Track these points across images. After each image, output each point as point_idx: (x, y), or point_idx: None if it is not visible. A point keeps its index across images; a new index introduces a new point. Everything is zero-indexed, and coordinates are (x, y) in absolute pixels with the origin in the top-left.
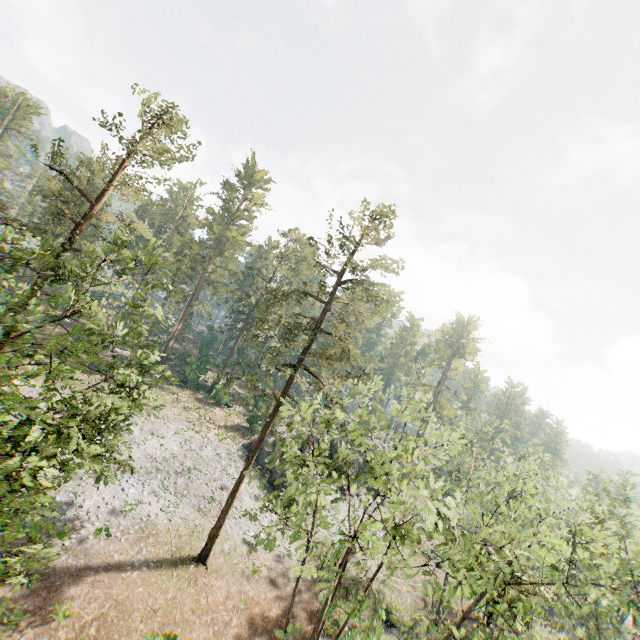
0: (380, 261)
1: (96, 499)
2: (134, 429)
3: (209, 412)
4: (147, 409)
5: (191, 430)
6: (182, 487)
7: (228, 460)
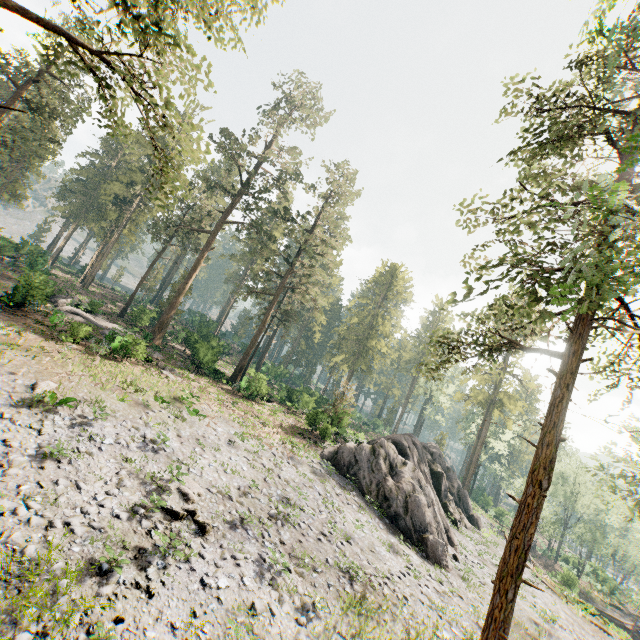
0: None
1: (155, 634)
2: (167, 435)
3: (251, 408)
4: (171, 401)
5: (248, 435)
6: (296, 550)
7: (321, 483)
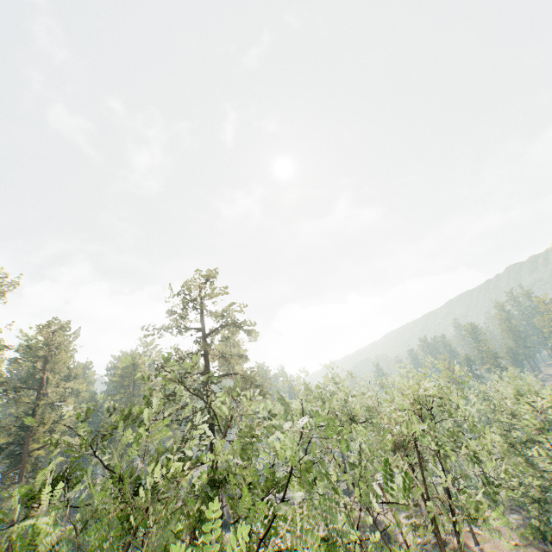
0: (229, 306)
1: None
2: None
3: None
4: None
5: None
6: None
7: None
